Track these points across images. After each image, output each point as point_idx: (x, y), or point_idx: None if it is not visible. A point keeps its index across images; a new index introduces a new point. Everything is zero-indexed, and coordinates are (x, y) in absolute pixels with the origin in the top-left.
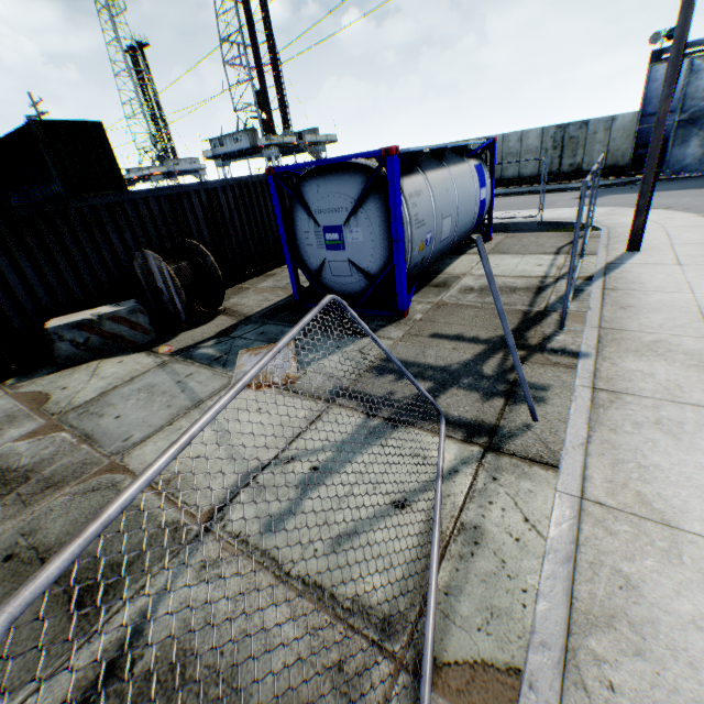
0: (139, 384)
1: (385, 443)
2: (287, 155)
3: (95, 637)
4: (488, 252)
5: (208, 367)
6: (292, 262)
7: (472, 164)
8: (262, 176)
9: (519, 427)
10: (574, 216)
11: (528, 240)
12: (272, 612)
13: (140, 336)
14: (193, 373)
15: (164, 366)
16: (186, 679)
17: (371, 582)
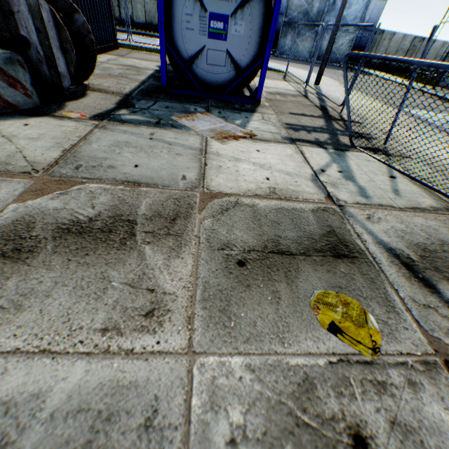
0: (103, 141)
1: (350, 158)
2: None
3: (378, 261)
4: None
5: (161, 128)
6: (165, 45)
7: None
8: None
9: (383, 147)
10: None
11: None
12: (417, 221)
13: (20, 98)
14: (153, 132)
15: (106, 128)
16: (433, 251)
17: (425, 201)
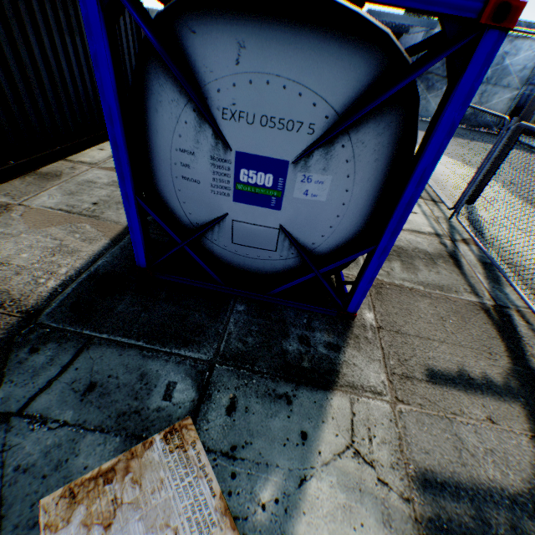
0: None
1: None
2: None
3: None
4: None
5: None
6: (136, 201)
7: None
8: None
9: None
10: None
11: None
12: None
13: None
14: None
15: None
16: None
17: None
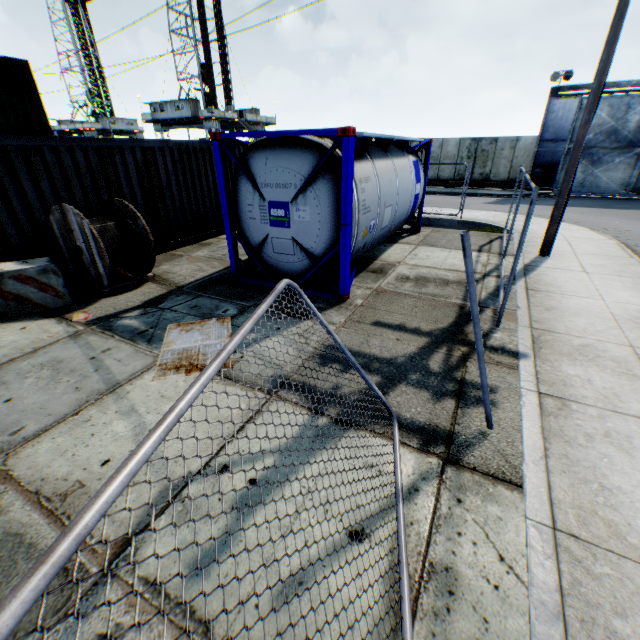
0: (42, 358)
1: (335, 450)
2: (227, 130)
3: None
4: (419, 243)
5: (130, 342)
6: (231, 234)
7: (411, 159)
8: (204, 143)
9: (475, 435)
10: (488, 218)
11: (452, 236)
12: None
13: (51, 299)
14: (111, 348)
15: (77, 338)
16: None
17: None
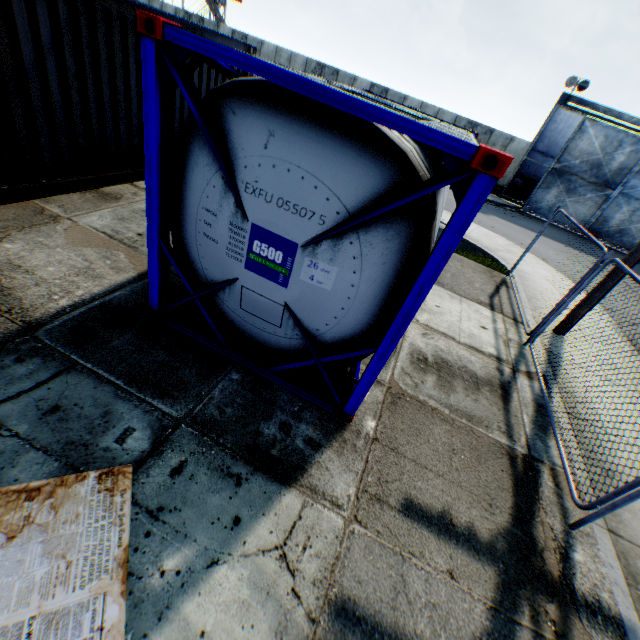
0: None
1: None
2: None
3: None
4: None
5: None
6: (160, 245)
7: None
8: (128, 7)
9: None
10: (482, 239)
11: (455, 266)
12: None
13: None
14: None
15: None
16: None
17: None
